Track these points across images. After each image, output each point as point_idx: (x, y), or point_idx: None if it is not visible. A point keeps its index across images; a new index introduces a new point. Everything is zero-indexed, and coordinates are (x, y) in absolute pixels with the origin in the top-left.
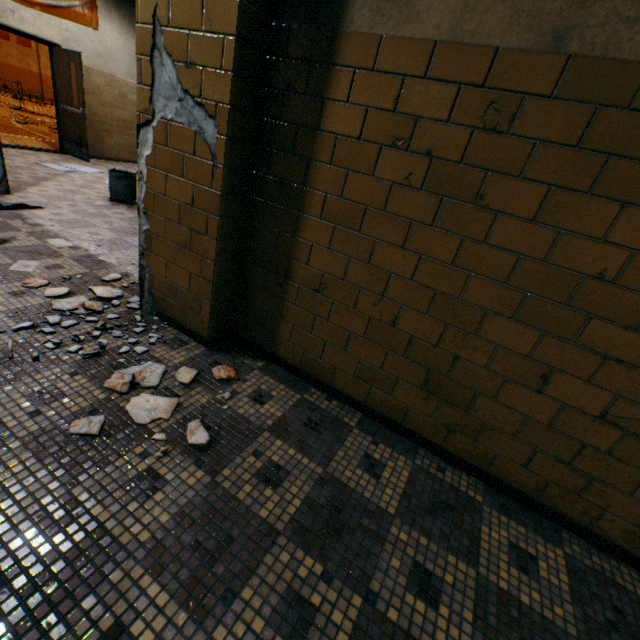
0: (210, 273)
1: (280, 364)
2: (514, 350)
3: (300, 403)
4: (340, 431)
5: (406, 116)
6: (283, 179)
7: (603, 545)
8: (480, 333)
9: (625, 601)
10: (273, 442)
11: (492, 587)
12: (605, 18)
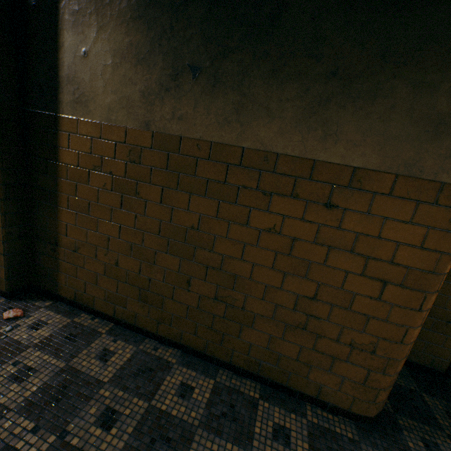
0: (1, 248)
1: (63, 301)
2: (173, 270)
3: (69, 324)
4: (92, 337)
5: (97, 156)
6: (45, 188)
7: (240, 371)
8: (157, 263)
9: (240, 400)
10: (34, 353)
11: (156, 410)
12: (160, 118)
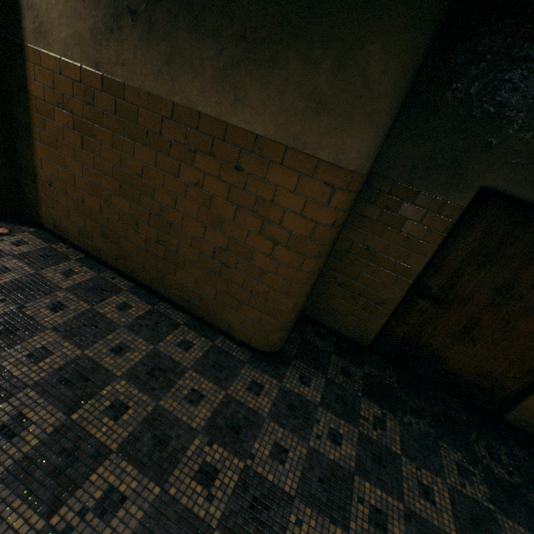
0: None
1: (46, 231)
2: (126, 213)
3: (46, 248)
4: (63, 260)
5: (60, 93)
6: (21, 120)
7: (177, 306)
8: (113, 205)
9: (166, 321)
10: (13, 260)
11: (95, 311)
12: (108, 61)
